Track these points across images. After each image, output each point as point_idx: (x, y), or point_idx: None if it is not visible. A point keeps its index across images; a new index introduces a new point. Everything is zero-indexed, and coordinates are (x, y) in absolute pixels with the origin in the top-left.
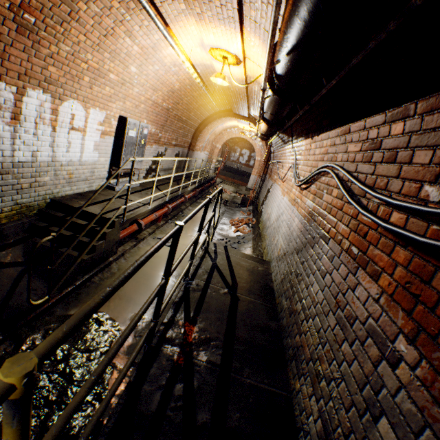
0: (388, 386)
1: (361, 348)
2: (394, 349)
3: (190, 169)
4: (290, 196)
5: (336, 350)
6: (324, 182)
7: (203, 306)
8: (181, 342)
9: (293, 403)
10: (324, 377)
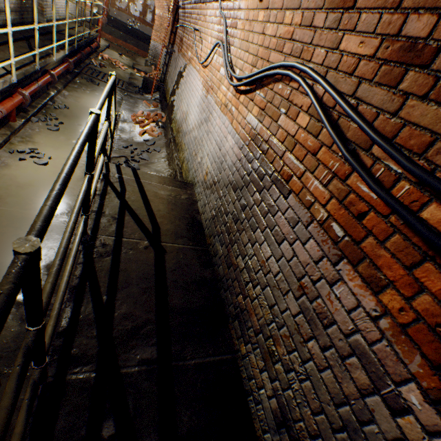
0: (382, 427)
1: (341, 363)
2: (398, 394)
3: (47, 16)
4: (218, 96)
5: (299, 343)
6: (283, 94)
7: (120, 279)
8: (97, 352)
9: (239, 365)
10: (280, 362)
